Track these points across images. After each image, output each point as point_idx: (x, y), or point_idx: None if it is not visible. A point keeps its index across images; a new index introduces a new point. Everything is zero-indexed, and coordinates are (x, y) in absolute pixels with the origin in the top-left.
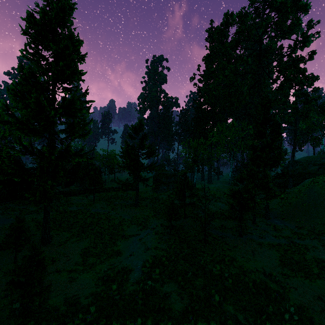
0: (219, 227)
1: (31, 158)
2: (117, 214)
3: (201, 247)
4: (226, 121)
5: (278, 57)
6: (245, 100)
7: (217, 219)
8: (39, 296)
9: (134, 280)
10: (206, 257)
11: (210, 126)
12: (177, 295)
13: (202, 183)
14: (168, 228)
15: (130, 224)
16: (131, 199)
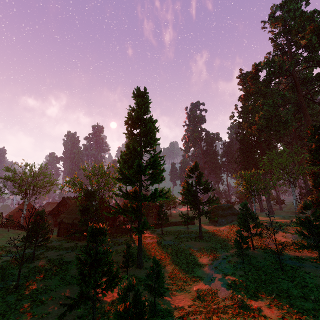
0: (294, 258)
1: (130, 201)
2: (186, 246)
3: (279, 274)
4: (275, 147)
5: (317, 83)
6: (291, 126)
7: (290, 250)
8: (161, 298)
9: (222, 297)
10: (287, 283)
11: (259, 155)
12: (267, 309)
13: (263, 214)
14: (241, 256)
15: (200, 255)
16: (193, 232)
